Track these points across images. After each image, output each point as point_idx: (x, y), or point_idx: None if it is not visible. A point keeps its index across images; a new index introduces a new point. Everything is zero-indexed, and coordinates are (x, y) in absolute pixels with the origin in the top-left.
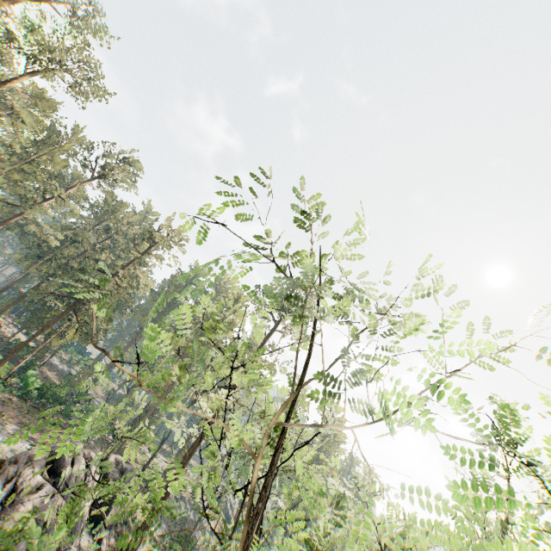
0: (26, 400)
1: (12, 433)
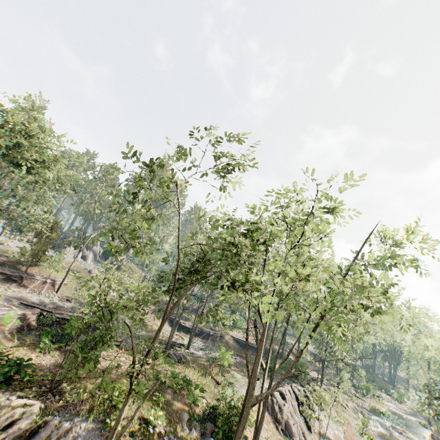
0: None
1: None
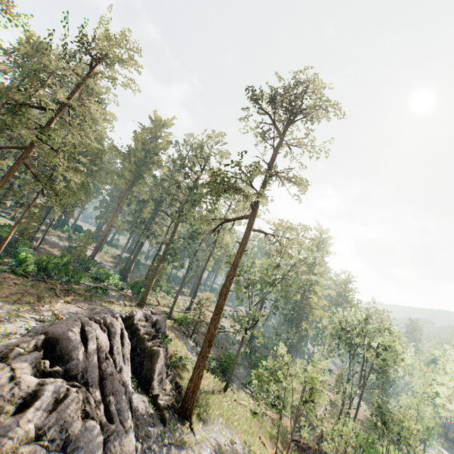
0: (26, 277)
1: (6, 314)
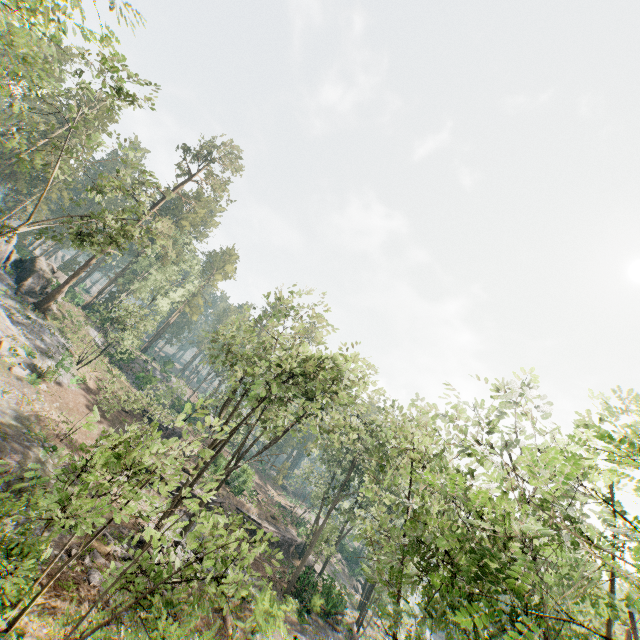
0: None
1: None
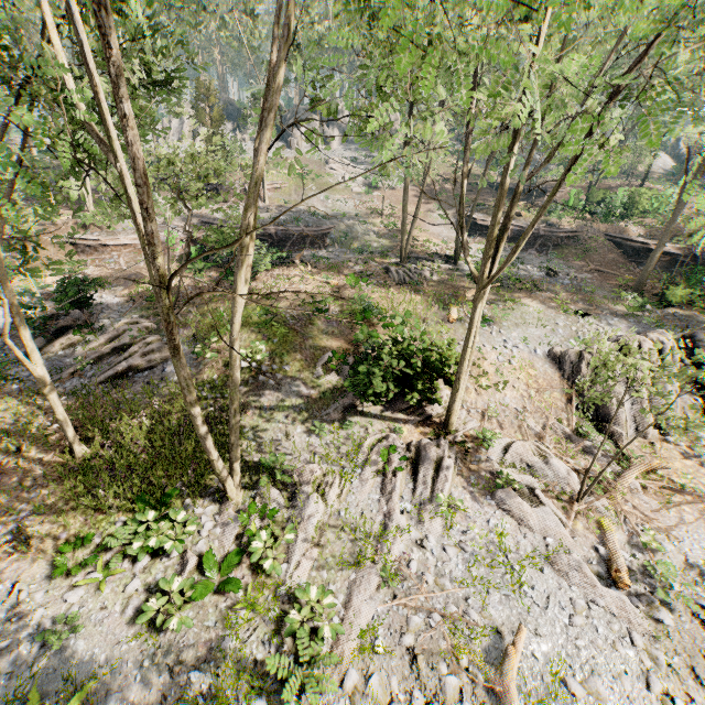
0: None
1: None
